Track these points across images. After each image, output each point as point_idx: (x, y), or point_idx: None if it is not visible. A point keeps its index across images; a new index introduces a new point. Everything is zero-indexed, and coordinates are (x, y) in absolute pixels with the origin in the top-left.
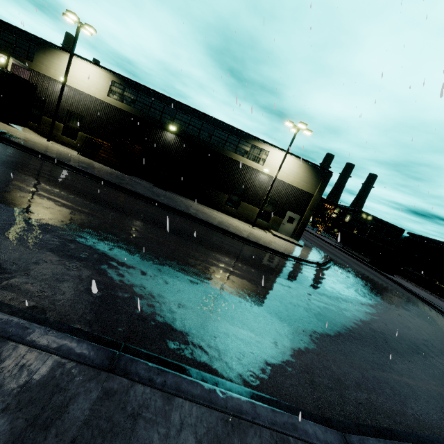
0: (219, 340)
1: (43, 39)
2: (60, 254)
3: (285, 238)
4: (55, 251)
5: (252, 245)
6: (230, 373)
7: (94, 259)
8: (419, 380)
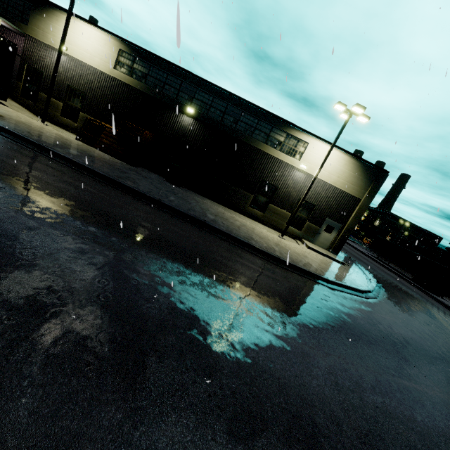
0: None
1: None
2: None
3: (322, 253)
4: None
5: (288, 269)
6: None
7: None
8: None
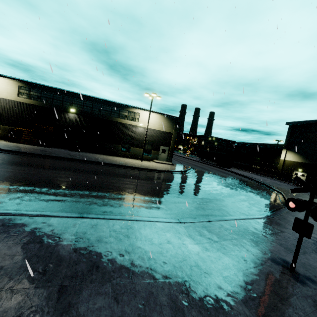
0: (126, 207)
1: None
2: (34, 193)
3: (163, 163)
4: (30, 192)
5: (141, 170)
6: (133, 215)
7: (53, 192)
8: (224, 204)
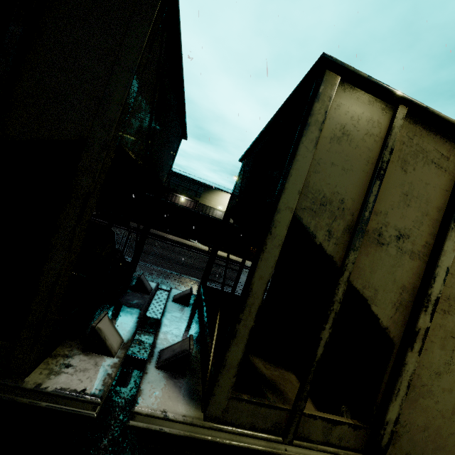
0: None
1: (209, 184)
2: None
3: None
4: None
5: None
6: None
7: None
8: None
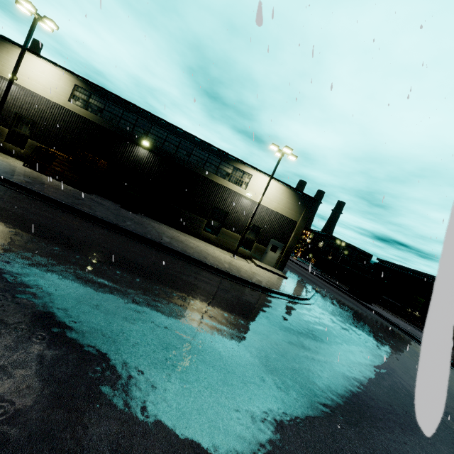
0: None
1: None
2: None
3: (269, 269)
4: None
5: (236, 282)
6: None
7: None
8: None
